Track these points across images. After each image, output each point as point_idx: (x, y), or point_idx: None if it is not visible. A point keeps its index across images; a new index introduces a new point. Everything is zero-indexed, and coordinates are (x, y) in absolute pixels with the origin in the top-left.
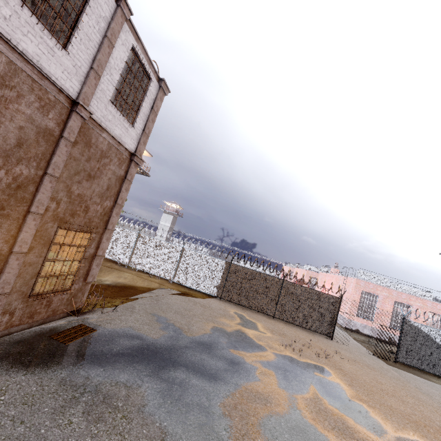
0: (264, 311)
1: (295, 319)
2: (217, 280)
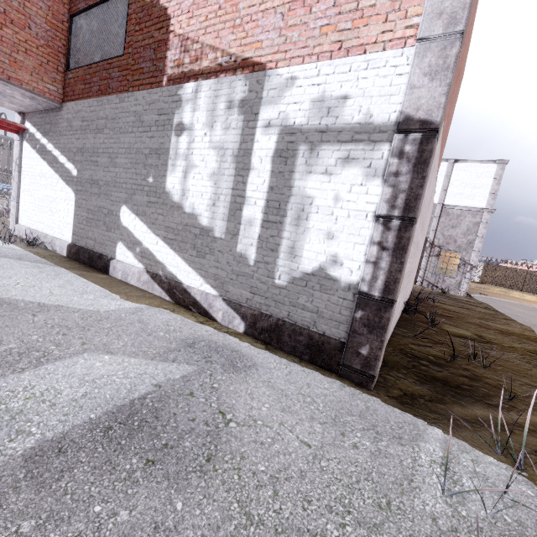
0: (514, 288)
1: (536, 291)
2: (478, 273)
